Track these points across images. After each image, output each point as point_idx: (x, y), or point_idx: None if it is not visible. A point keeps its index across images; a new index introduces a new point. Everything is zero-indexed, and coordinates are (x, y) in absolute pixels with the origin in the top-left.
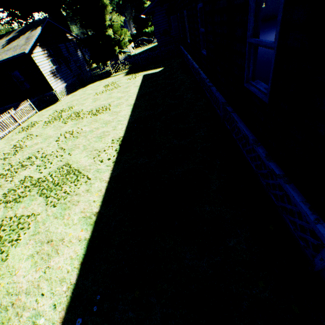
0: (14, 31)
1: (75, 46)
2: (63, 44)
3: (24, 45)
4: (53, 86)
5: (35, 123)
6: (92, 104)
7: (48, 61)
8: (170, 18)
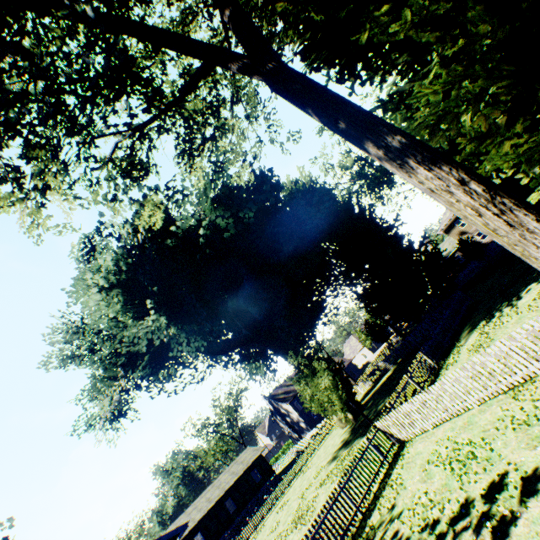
0: None
1: None
2: None
3: None
4: None
5: None
6: None
7: None
8: None
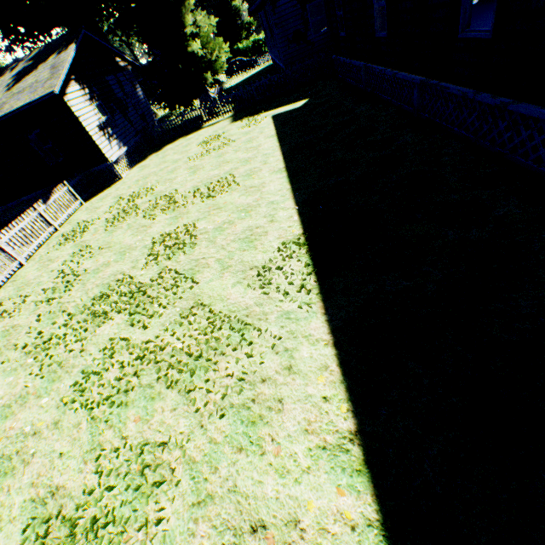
0: (24, 59)
1: (132, 80)
2: (112, 76)
3: (50, 79)
4: (105, 152)
5: (86, 224)
6: (190, 178)
7: (93, 108)
8: (306, 8)
